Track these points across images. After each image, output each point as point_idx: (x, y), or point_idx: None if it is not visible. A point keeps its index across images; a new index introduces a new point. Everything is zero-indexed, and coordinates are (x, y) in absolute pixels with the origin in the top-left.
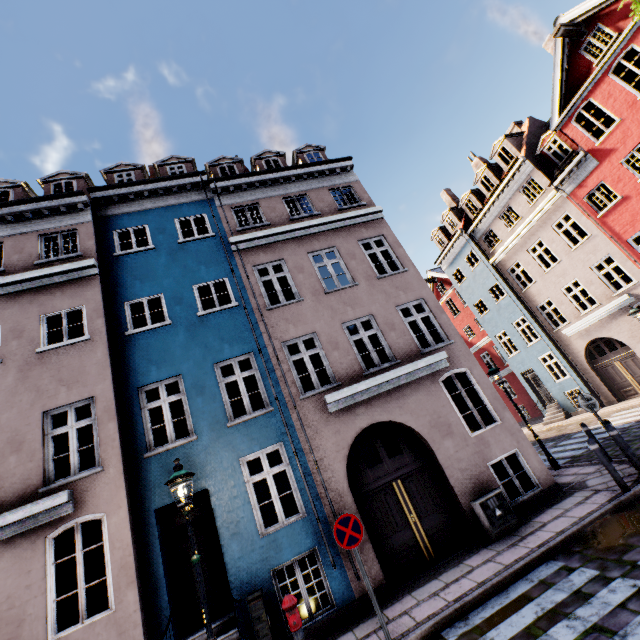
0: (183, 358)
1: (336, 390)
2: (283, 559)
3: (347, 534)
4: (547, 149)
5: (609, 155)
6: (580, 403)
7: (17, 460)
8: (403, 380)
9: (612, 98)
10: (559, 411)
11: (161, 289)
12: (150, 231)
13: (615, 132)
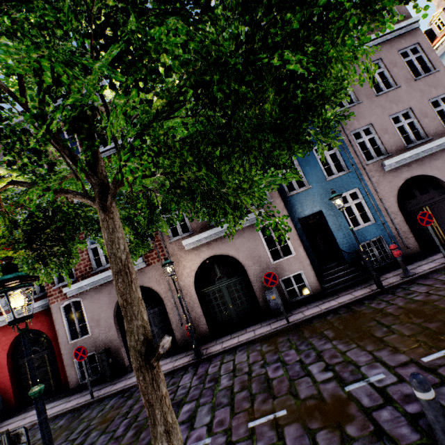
0: None
1: (388, 159)
2: (365, 240)
3: (424, 220)
4: None
5: None
6: None
7: None
8: (433, 150)
9: None
10: None
11: None
12: None
13: None
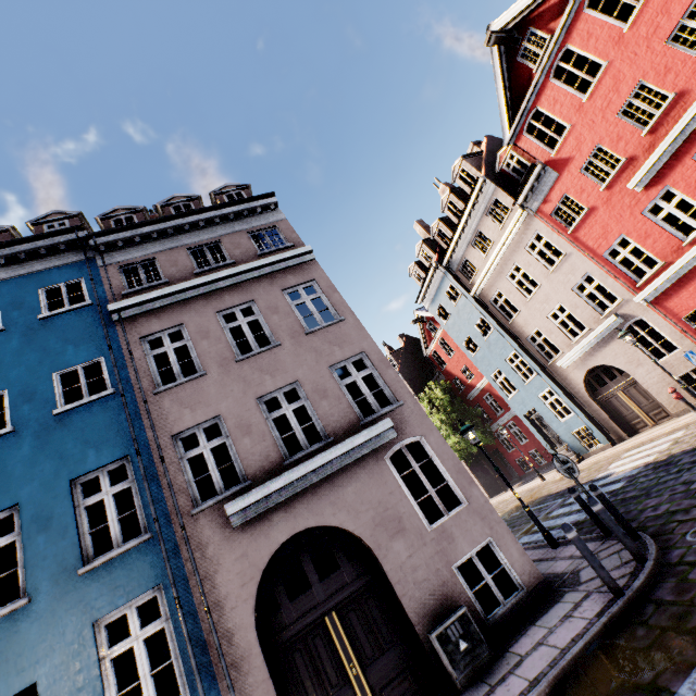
0: (24, 479)
1: (245, 493)
2: None
3: None
4: (506, 166)
5: (567, 165)
6: (557, 467)
7: None
8: (336, 465)
9: (558, 104)
10: (570, 454)
11: (5, 384)
12: (1, 308)
13: (568, 139)
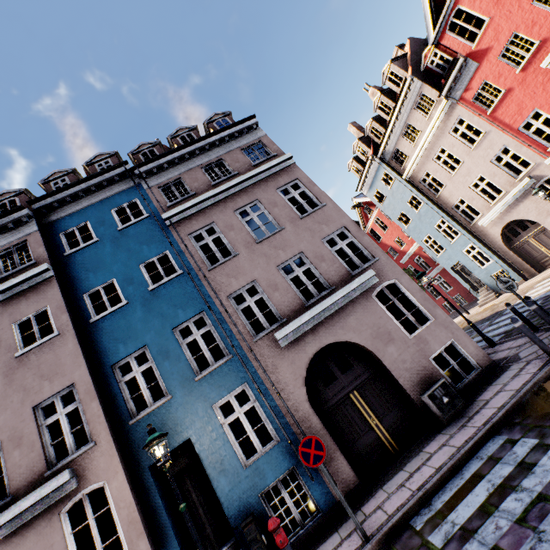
0: (145, 331)
1: (284, 326)
2: (267, 483)
3: (311, 454)
4: (430, 63)
5: (486, 54)
6: (500, 287)
7: (20, 453)
8: (340, 303)
9: None
10: (490, 292)
11: (112, 275)
12: (92, 226)
13: (487, 31)
